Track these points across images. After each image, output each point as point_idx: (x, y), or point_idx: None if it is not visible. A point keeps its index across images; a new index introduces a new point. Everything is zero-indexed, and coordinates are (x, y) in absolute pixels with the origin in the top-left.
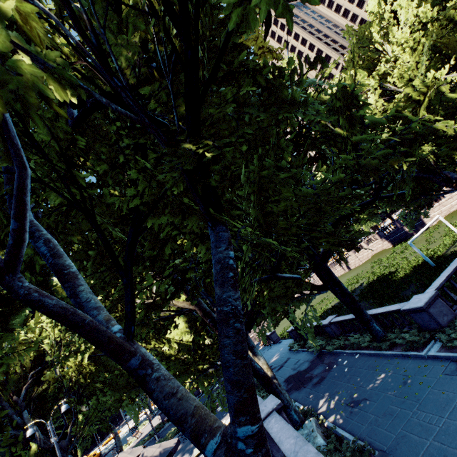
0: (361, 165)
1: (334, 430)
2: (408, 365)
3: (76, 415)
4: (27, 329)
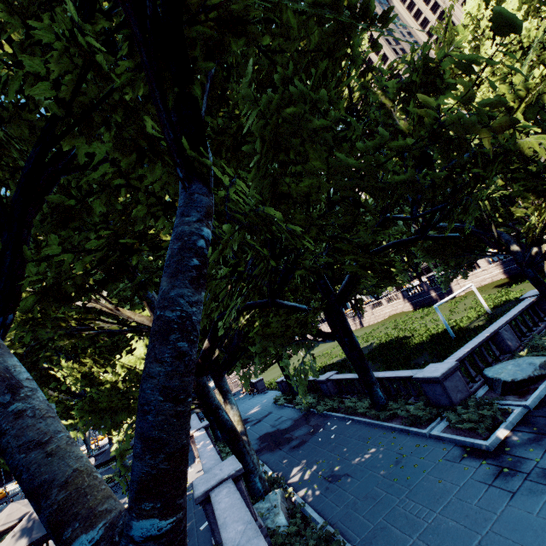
0: (449, 121)
1: (302, 507)
2: (406, 442)
3: None
4: None
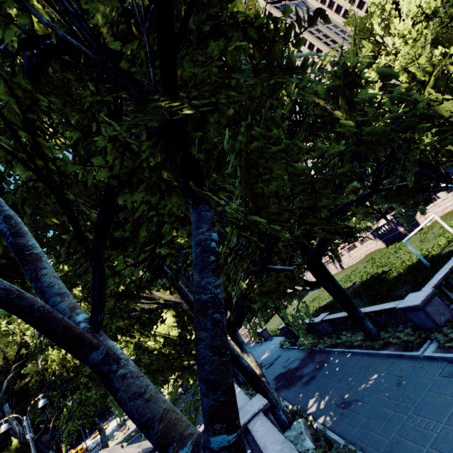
0: (365, 132)
1: (324, 432)
2: (403, 365)
3: (59, 409)
4: (8, 320)
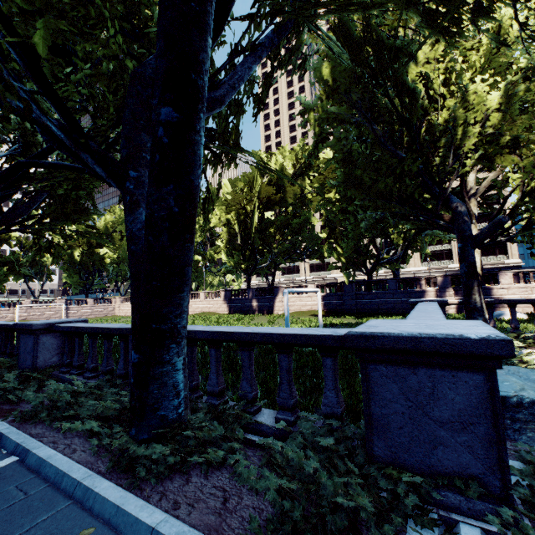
0: None
1: None
2: None
3: None
4: None
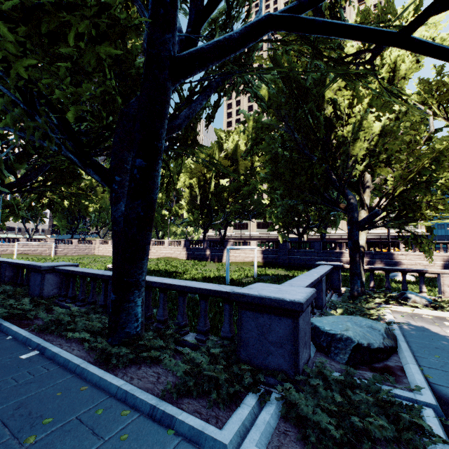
0: None
1: None
2: None
3: None
4: None
